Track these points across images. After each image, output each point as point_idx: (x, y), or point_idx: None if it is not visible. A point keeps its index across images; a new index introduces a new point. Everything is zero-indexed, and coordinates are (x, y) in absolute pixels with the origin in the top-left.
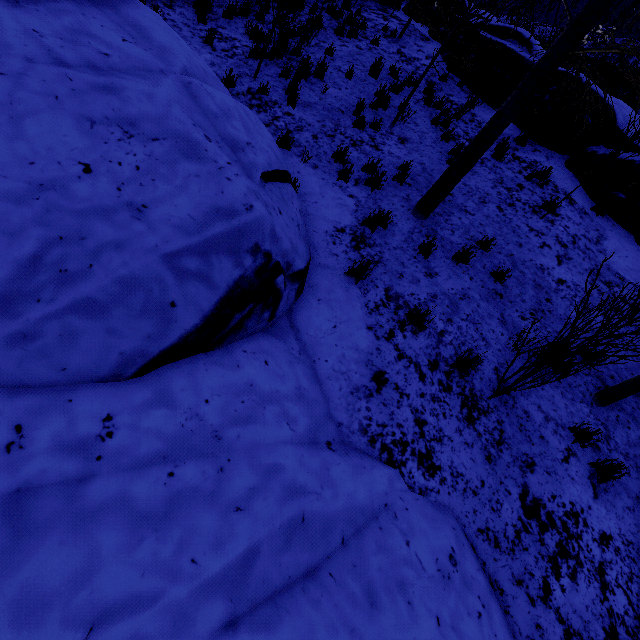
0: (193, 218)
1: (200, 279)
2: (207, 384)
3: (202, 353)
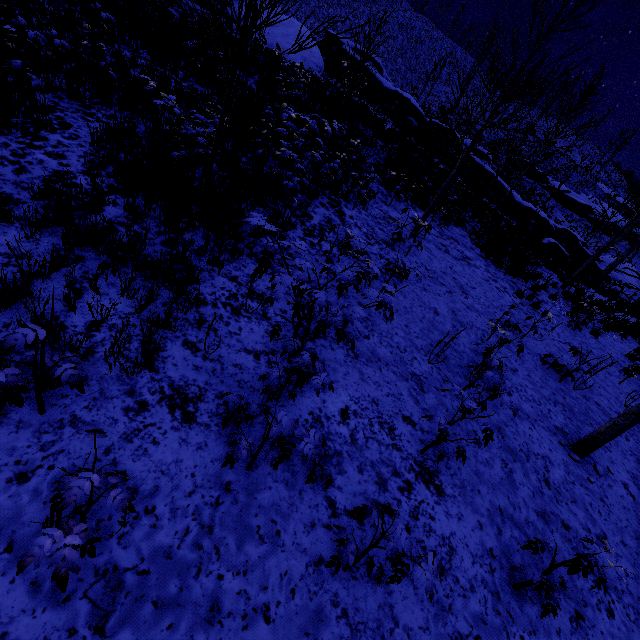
0: None
1: None
2: None
3: None
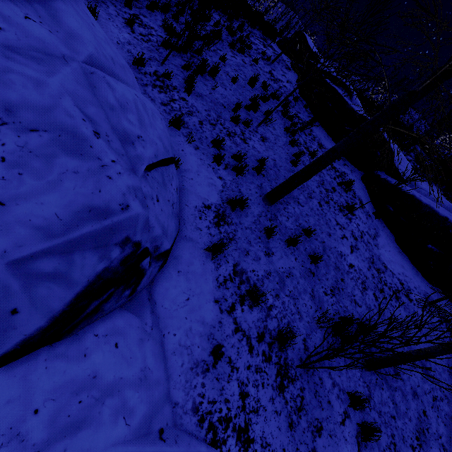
0: (60, 218)
1: (56, 279)
2: (42, 387)
3: (46, 345)
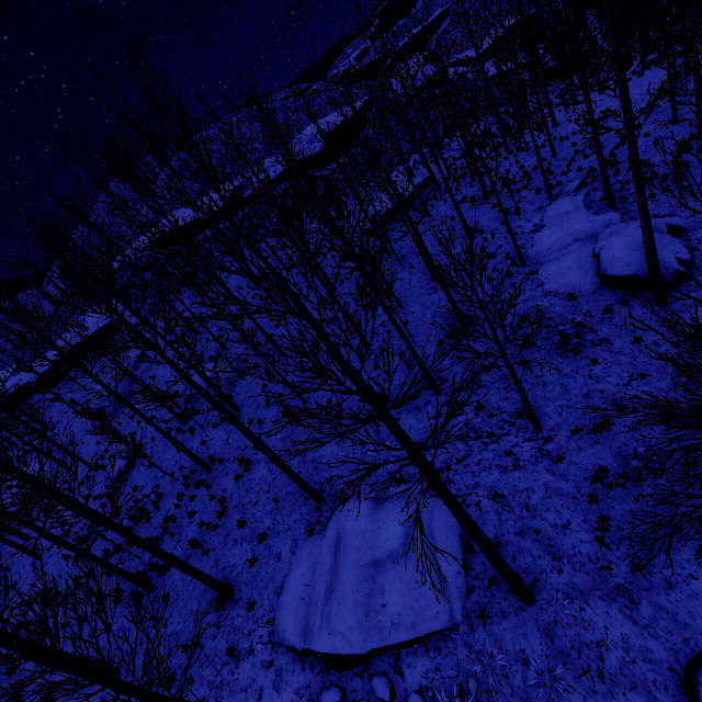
0: None
1: None
2: None
3: None
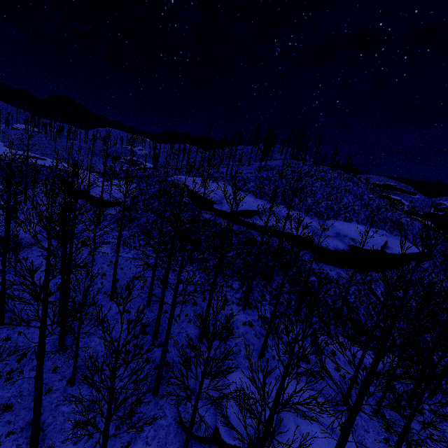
0: None
1: None
2: None
3: None
